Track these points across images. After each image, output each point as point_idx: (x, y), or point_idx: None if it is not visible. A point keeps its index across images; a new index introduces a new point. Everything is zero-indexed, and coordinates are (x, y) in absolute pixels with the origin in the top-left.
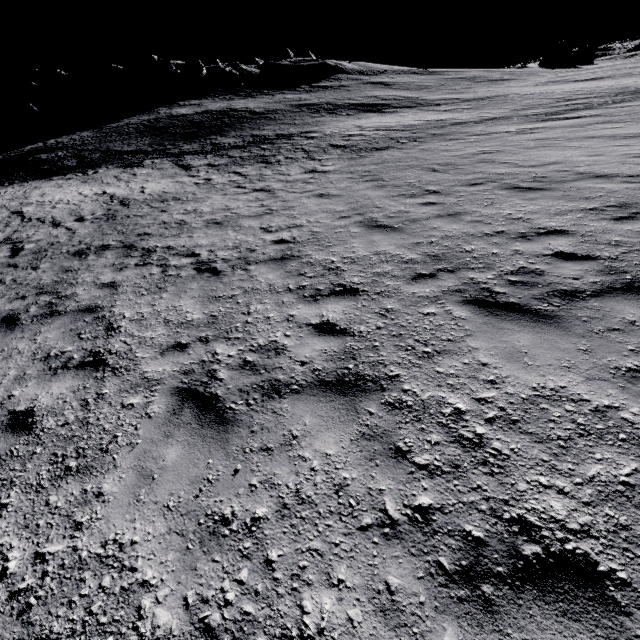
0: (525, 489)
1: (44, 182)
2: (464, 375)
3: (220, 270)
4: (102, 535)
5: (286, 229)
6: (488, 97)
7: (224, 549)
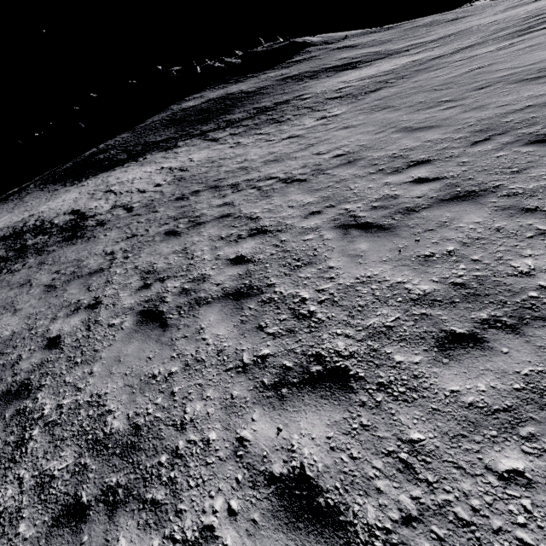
0: None
1: (111, 172)
2: None
3: (304, 179)
4: (351, 277)
5: (335, 149)
6: (452, 34)
7: (439, 263)
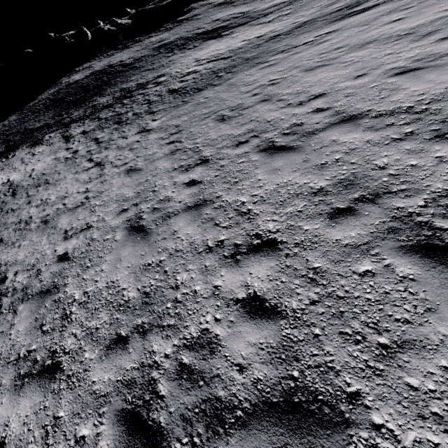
0: None
1: None
2: None
3: (0, 311)
4: None
5: (77, 234)
6: None
7: None
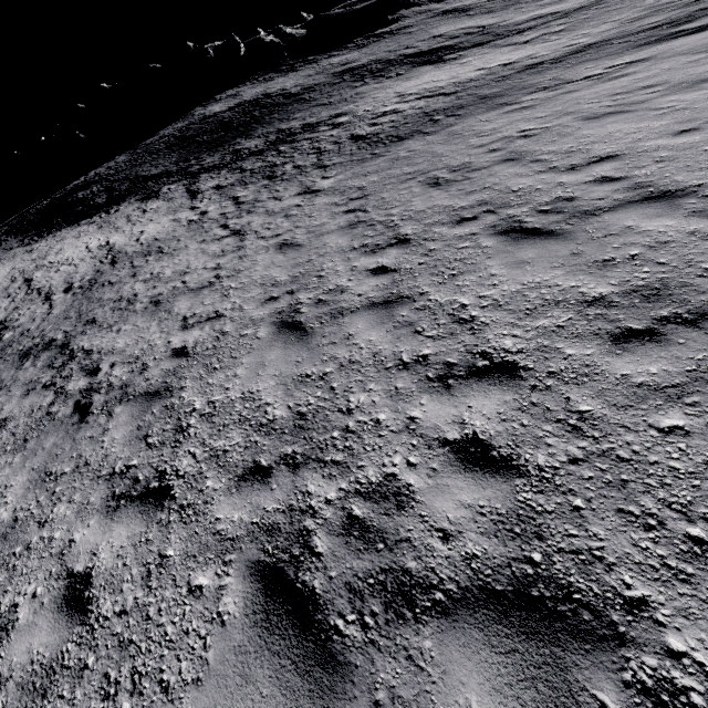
0: None
1: (72, 230)
2: None
3: (90, 411)
4: None
5: (202, 323)
6: (599, 1)
7: None
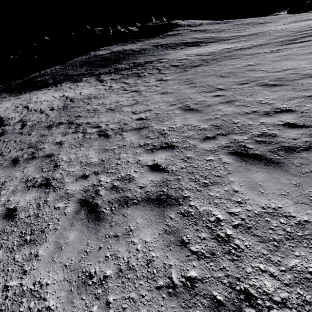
0: (250, 271)
1: (38, 91)
2: (224, 197)
3: (109, 135)
4: (34, 278)
5: (143, 112)
6: (256, 33)
7: (88, 292)
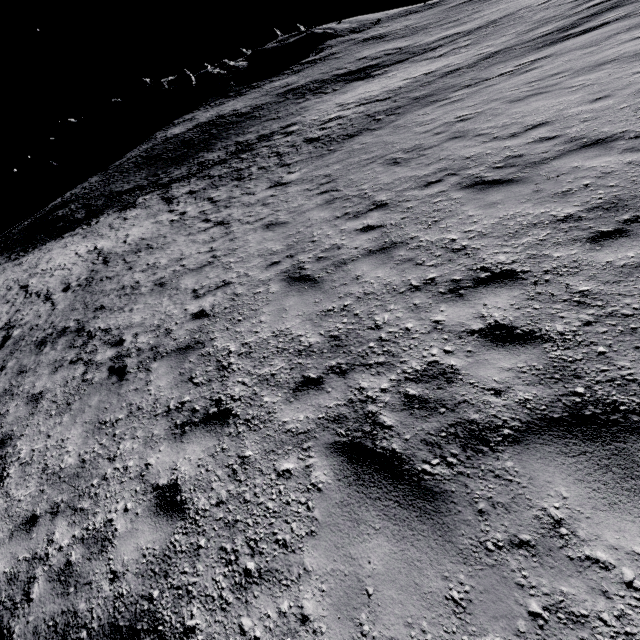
0: None
1: (56, 242)
2: None
3: (127, 371)
4: None
5: (213, 291)
6: (494, 21)
7: None
